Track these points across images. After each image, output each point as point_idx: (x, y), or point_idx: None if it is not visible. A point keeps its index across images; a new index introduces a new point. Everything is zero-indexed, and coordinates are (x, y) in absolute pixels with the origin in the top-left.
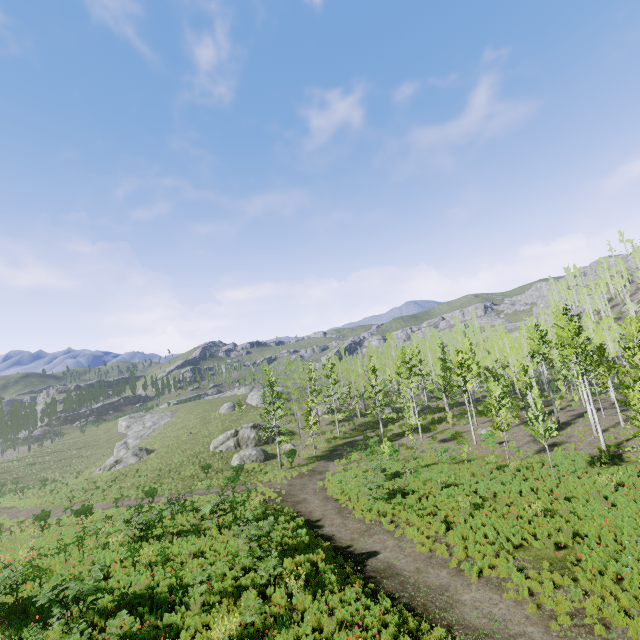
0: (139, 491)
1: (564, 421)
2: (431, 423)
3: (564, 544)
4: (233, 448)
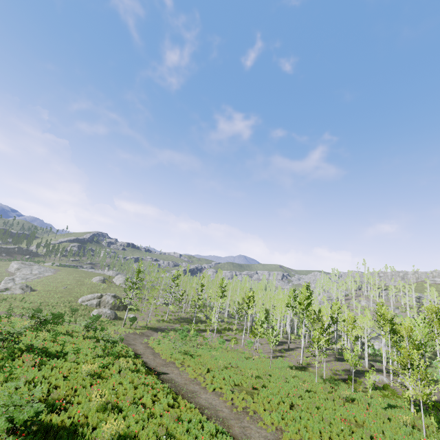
0: (22, 311)
1: (292, 348)
2: (223, 329)
3: (257, 388)
4: (95, 305)
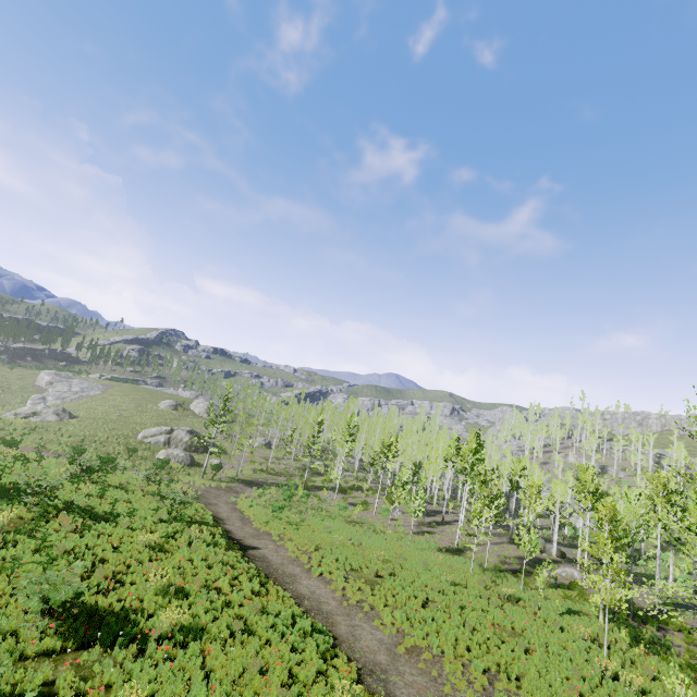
0: (58, 448)
1: (448, 521)
2: (350, 488)
3: (382, 576)
4: (162, 444)
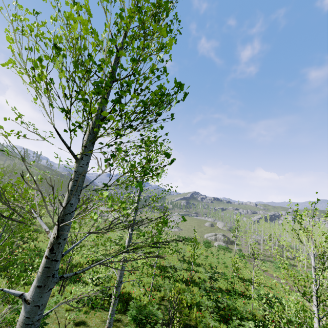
0: None
1: None
2: None
3: None
4: (214, 240)
